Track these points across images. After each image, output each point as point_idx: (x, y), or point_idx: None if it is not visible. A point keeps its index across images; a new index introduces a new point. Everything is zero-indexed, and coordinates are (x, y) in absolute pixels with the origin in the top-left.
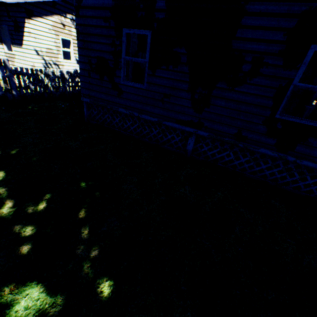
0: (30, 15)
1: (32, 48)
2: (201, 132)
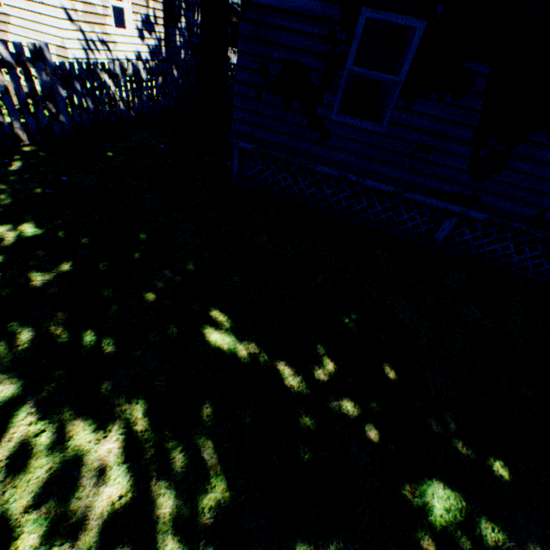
0: None
1: (58, 4)
2: (474, 213)
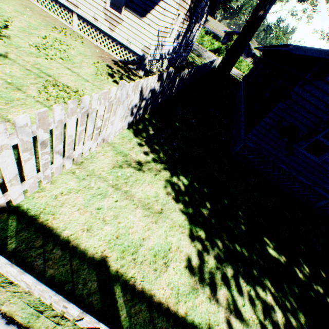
0: None
1: (157, 28)
2: None
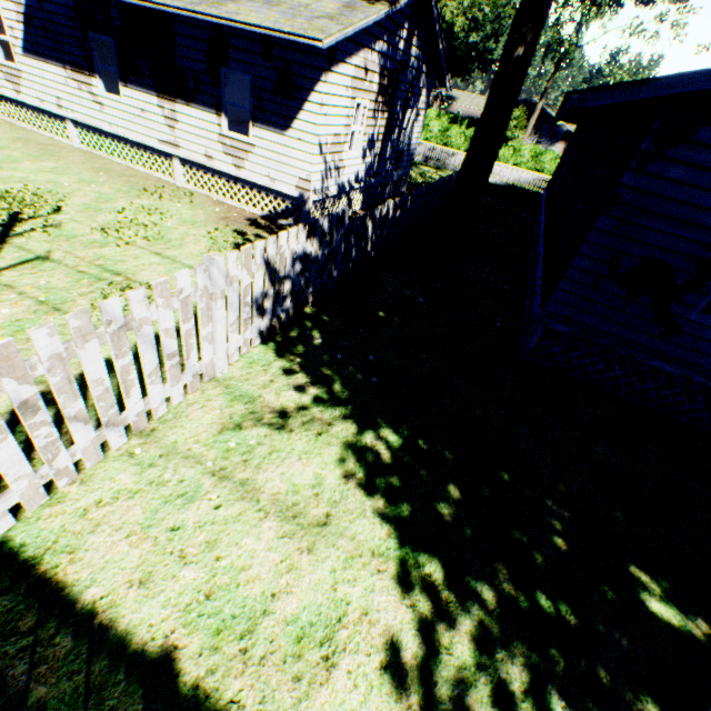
0: (331, 60)
1: (316, 141)
2: None
